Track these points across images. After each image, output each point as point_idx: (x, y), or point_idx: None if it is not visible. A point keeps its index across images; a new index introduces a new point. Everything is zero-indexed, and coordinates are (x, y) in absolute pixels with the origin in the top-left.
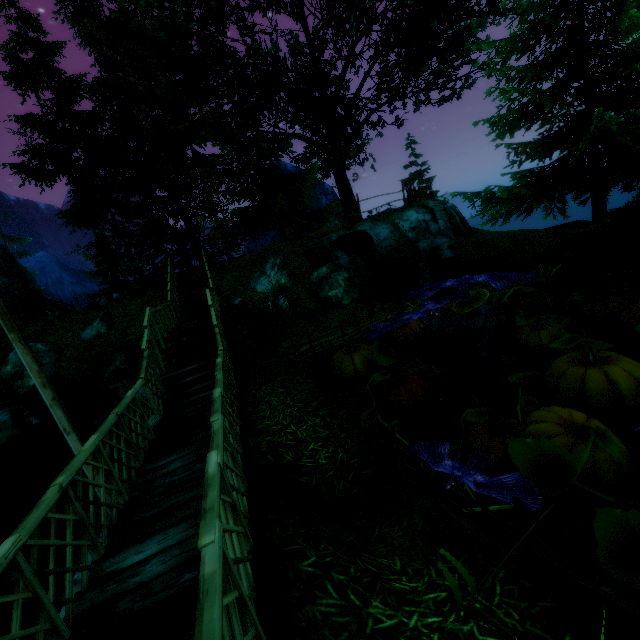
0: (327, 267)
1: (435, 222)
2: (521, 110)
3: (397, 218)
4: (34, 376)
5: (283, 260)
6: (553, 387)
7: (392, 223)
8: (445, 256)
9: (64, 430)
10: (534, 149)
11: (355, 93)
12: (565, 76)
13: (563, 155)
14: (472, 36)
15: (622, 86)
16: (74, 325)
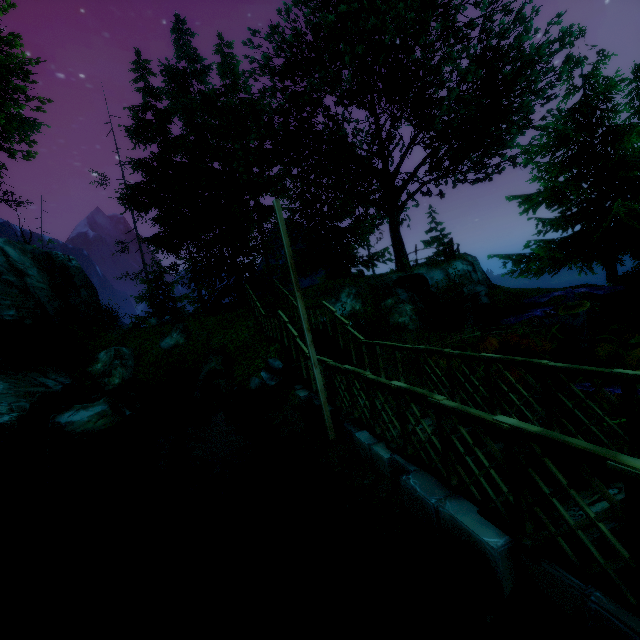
0: (392, 300)
1: (475, 273)
2: (551, 193)
3: (447, 266)
4: (304, 323)
5: (357, 290)
6: (634, 368)
7: (444, 270)
8: (483, 301)
9: (314, 364)
10: (559, 222)
11: (415, 169)
12: (580, 173)
13: (580, 229)
14: (511, 139)
15: (624, 184)
16: (152, 335)
